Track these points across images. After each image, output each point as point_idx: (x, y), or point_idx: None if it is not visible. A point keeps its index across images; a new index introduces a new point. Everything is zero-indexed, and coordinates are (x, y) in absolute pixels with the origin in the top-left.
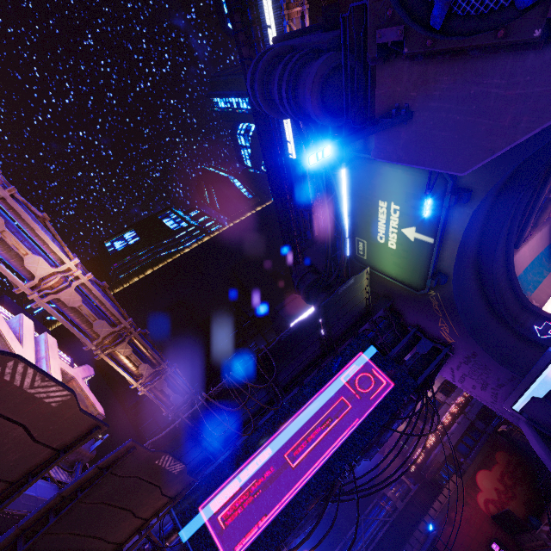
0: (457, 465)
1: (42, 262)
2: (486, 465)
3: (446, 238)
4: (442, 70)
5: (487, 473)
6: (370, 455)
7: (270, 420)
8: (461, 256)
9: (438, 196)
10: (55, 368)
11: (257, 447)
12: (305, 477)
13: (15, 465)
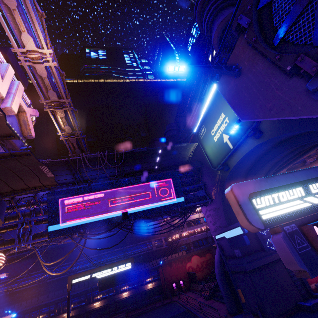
0: (189, 248)
1: (31, 41)
2: (200, 255)
3: (239, 150)
4: (262, 59)
5: (198, 258)
6: (147, 221)
7: (111, 183)
8: (241, 163)
9: (247, 127)
10: (17, 101)
11: (99, 190)
12: (112, 213)
13: None
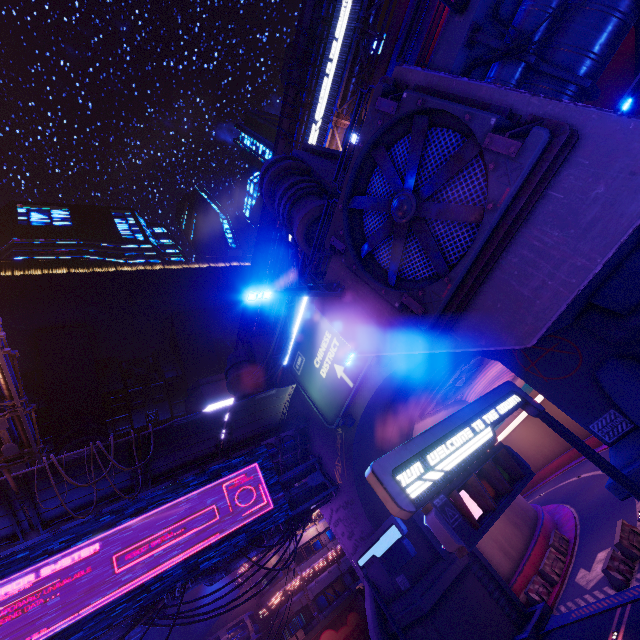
0: (309, 619)
1: None
2: (336, 625)
3: (364, 388)
4: None
5: (333, 633)
6: (213, 580)
7: (119, 510)
8: (371, 408)
9: None
10: None
11: (87, 537)
12: (126, 586)
13: None
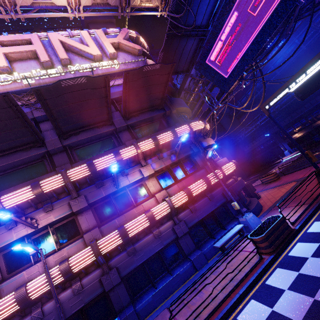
0: None
1: None
2: None
3: None
4: None
5: None
6: None
7: None
8: None
9: None
10: (108, 45)
11: (227, 16)
12: (264, 18)
13: (100, 94)
